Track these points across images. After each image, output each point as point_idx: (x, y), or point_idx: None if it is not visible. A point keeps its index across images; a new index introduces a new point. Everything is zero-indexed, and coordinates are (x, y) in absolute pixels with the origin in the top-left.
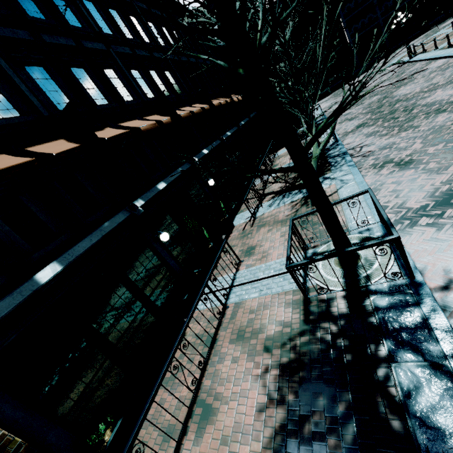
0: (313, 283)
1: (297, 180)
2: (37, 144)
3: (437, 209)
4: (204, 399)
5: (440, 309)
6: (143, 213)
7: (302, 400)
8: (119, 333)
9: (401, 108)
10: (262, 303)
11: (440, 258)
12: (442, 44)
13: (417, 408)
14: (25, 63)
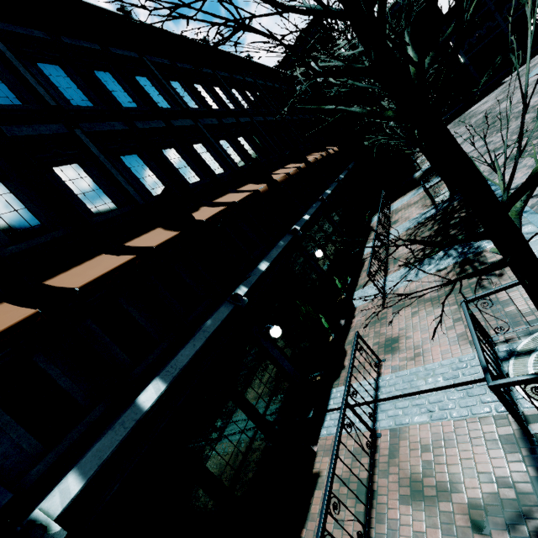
0: (531, 406)
1: (436, 239)
2: (134, 237)
3: None
4: None
5: None
6: (248, 303)
7: None
8: (234, 471)
9: None
10: (438, 434)
11: None
12: None
13: None
14: (121, 153)
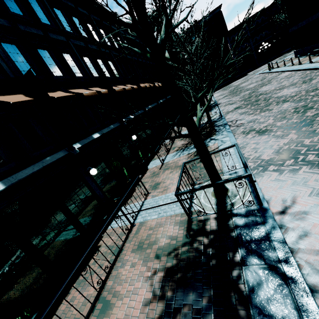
0: (196, 208)
1: None
2: (0, 95)
3: (280, 160)
4: (105, 296)
5: (278, 227)
6: (78, 153)
7: (177, 295)
8: (47, 243)
9: (262, 98)
10: (159, 222)
11: (280, 192)
12: (288, 63)
13: (258, 300)
14: (2, 40)
